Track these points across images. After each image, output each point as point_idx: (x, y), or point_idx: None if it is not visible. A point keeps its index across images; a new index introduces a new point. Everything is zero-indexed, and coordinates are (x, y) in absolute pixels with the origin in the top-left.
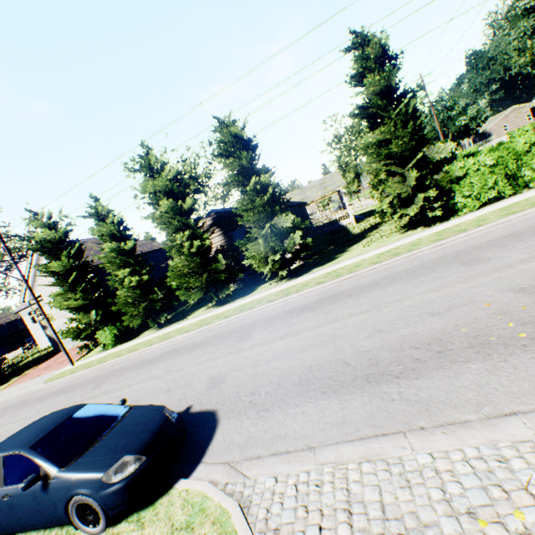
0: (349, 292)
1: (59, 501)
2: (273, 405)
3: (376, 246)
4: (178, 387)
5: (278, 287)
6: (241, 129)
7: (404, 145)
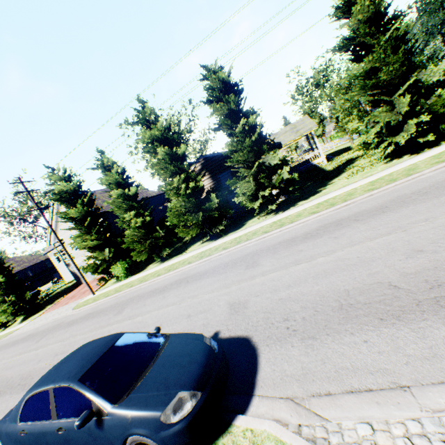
0: (354, 218)
1: (115, 440)
2: (319, 332)
3: (361, 176)
4: (198, 313)
5: (269, 220)
6: (227, 75)
7: (393, 71)
